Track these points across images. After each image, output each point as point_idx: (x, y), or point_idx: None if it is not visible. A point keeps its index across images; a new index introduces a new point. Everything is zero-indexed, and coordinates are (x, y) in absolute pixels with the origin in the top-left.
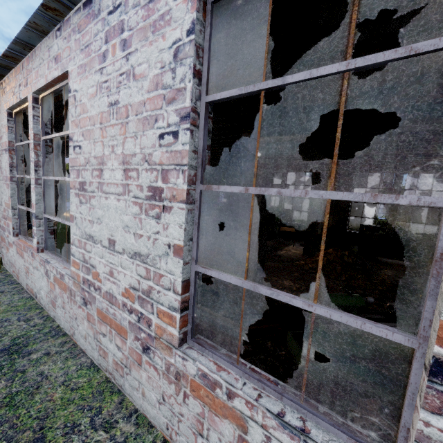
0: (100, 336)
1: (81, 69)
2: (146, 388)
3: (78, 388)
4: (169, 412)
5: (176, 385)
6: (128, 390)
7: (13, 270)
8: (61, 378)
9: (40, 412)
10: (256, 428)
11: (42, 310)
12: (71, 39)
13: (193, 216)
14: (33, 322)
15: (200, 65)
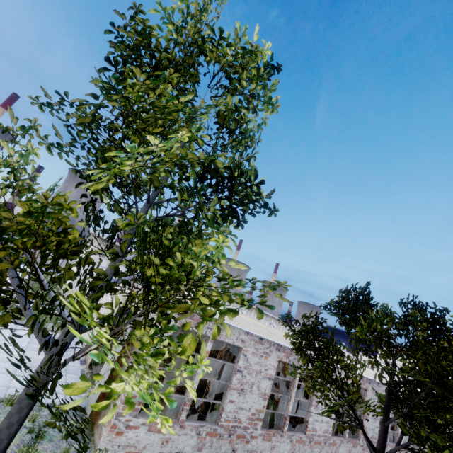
0: (313, 449)
1: None
2: (324, 452)
3: None
4: None
5: (329, 446)
6: None
7: None
8: None
9: None
10: (338, 443)
11: None
12: None
13: None
14: None
15: None
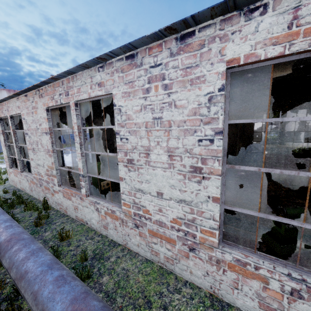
0: (151, 244)
1: (125, 94)
2: (193, 269)
3: (149, 274)
4: (212, 280)
5: (217, 266)
6: (178, 271)
7: (60, 207)
8: (136, 269)
9: (138, 289)
10: (274, 281)
11: (95, 231)
12: (115, 75)
13: (222, 181)
14: (96, 239)
15: (225, 105)
